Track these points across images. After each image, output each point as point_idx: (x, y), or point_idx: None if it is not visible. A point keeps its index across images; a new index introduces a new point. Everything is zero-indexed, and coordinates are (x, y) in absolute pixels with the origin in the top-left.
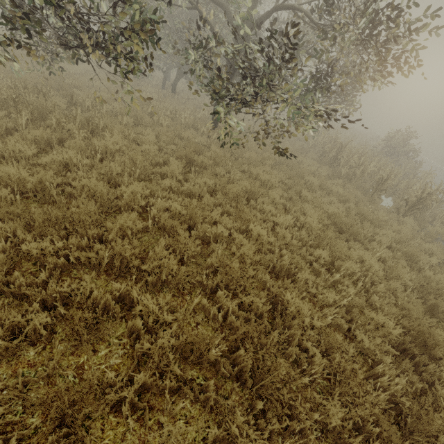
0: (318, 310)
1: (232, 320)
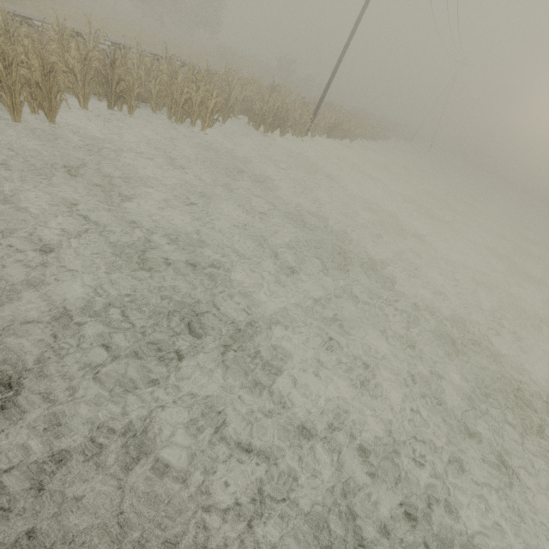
0: None
1: None
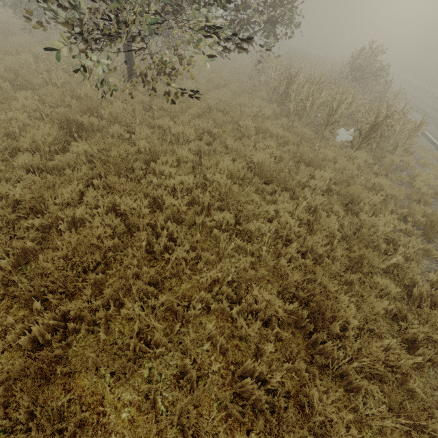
0: (204, 291)
1: (49, 338)
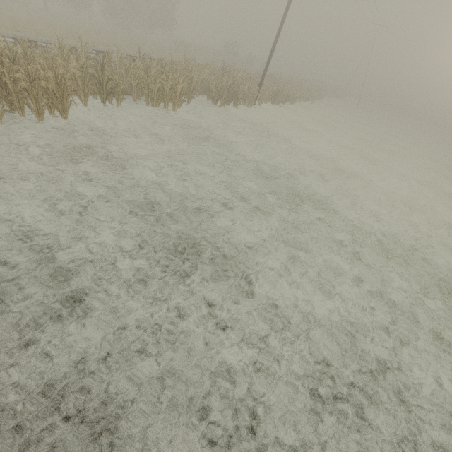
0: None
1: None
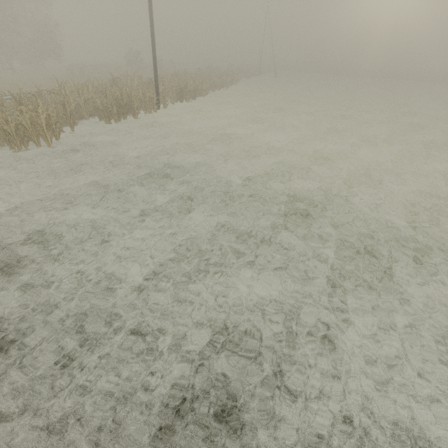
0: None
1: None
